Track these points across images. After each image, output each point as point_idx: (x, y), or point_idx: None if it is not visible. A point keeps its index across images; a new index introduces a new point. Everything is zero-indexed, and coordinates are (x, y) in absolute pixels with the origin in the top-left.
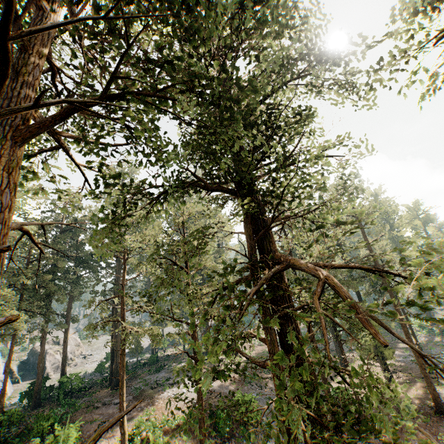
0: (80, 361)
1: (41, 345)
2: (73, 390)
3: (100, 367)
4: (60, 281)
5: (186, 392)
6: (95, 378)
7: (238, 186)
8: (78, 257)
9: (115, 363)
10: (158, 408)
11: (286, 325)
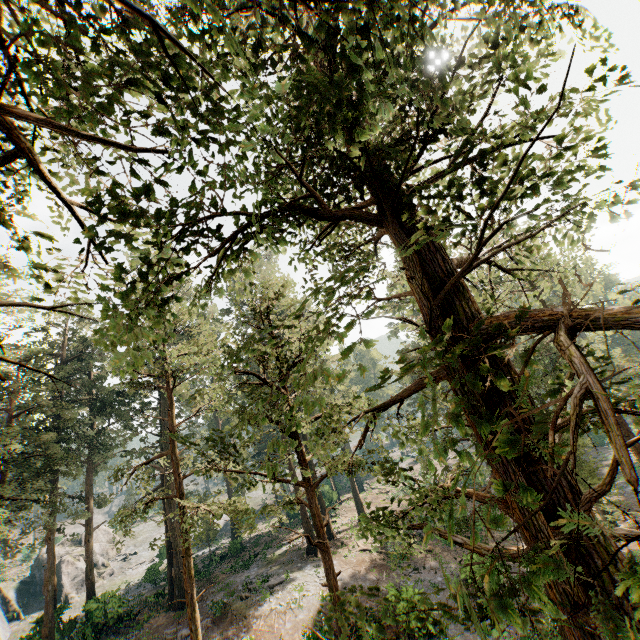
0: (118, 565)
1: (48, 554)
2: (110, 622)
3: (151, 573)
4: (68, 442)
5: (299, 597)
6: (145, 592)
7: (380, 205)
8: (96, 399)
9: (175, 564)
10: (258, 635)
11: (543, 461)
